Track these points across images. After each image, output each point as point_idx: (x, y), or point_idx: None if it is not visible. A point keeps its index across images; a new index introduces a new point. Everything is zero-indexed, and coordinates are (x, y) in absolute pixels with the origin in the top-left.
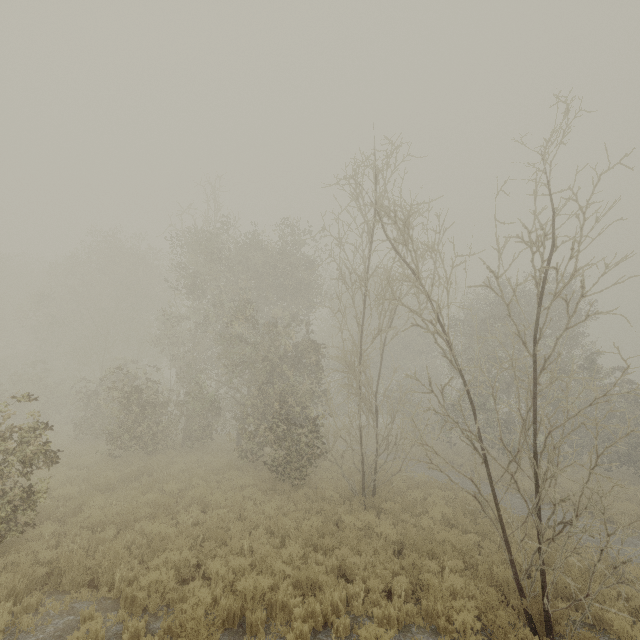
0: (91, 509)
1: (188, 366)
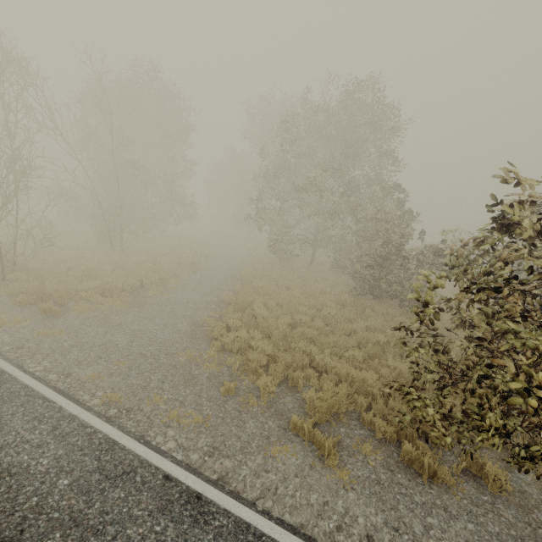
0: None
1: None
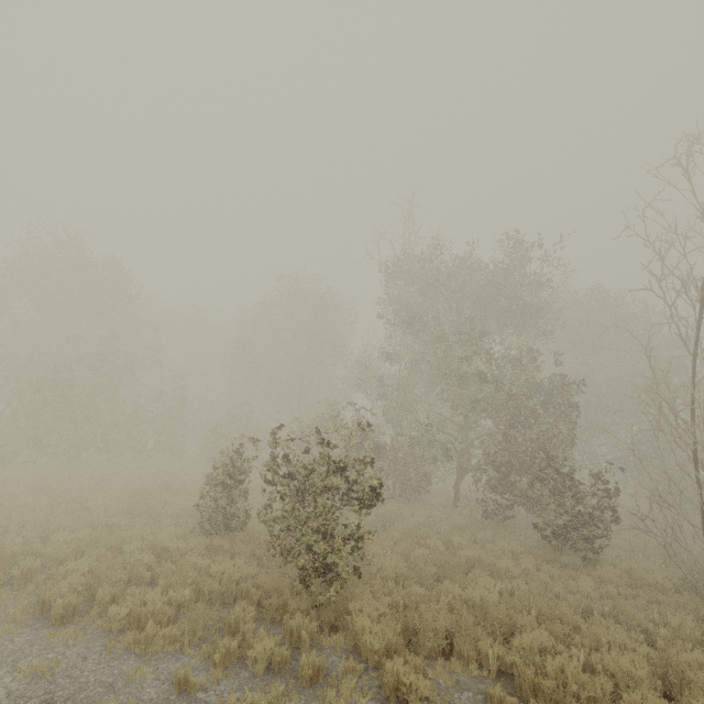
0: (380, 558)
1: (400, 407)
